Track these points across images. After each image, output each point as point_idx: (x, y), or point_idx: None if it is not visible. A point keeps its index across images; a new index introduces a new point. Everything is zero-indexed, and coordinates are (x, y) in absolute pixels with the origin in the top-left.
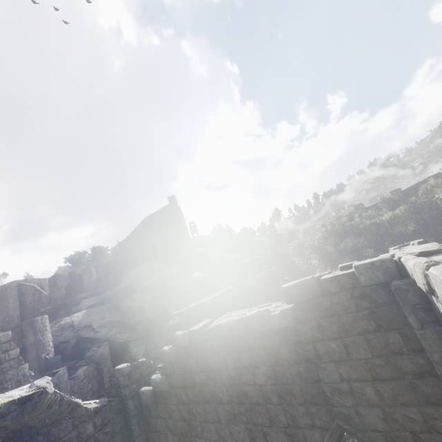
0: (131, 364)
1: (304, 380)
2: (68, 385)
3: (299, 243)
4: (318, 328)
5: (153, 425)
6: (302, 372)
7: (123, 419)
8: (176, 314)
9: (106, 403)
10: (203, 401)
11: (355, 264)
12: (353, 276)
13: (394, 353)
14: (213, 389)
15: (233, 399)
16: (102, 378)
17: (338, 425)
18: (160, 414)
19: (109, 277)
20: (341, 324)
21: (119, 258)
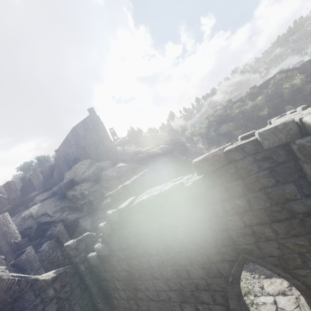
0: (77, 240)
1: (215, 230)
2: (36, 257)
3: (190, 132)
4: (225, 190)
5: (103, 277)
6: (213, 225)
7: (79, 278)
8: (108, 196)
9: (62, 271)
10: (137, 256)
11: (259, 131)
12: (256, 143)
13: (289, 200)
14: (143, 247)
15: (160, 252)
16: (63, 246)
17: (243, 257)
18: (106, 269)
19: (53, 177)
20: (245, 185)
21: (58, 162)
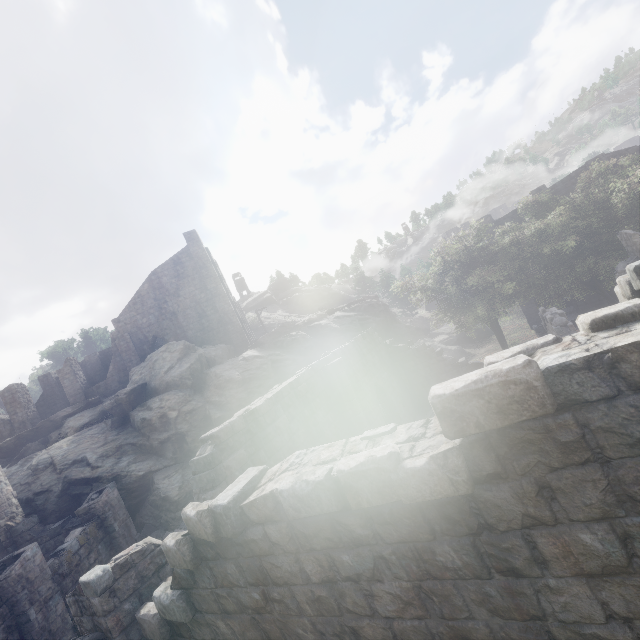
0: (114, 566)
1: (500, 613)
2: (47, 570)
3: (403, 286)
4: (539, 495)
5: None
6: (496, 597)
7: None
8: (208, 438)
9: None
10: (264, 639)
11: None
12: None
13: None
14: (280, 619)
15: (327, 639)
16: (114, 538)
17: None
18: None
19: (107, 377)
20: (614, 486)
21: (118, 344)
